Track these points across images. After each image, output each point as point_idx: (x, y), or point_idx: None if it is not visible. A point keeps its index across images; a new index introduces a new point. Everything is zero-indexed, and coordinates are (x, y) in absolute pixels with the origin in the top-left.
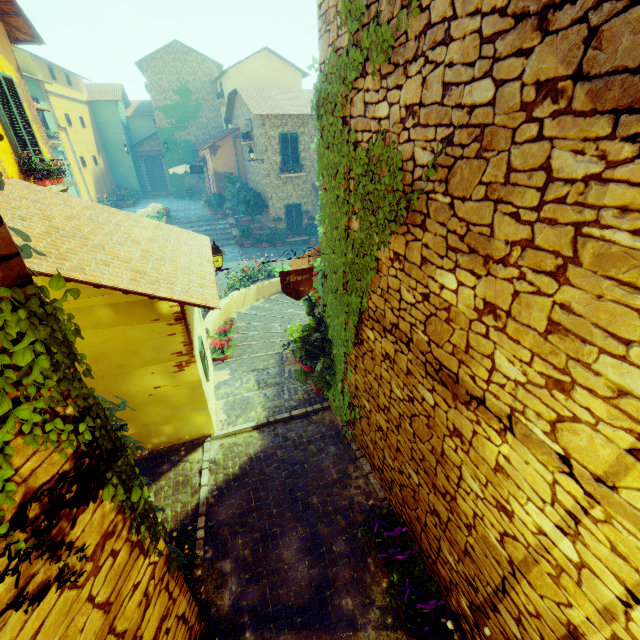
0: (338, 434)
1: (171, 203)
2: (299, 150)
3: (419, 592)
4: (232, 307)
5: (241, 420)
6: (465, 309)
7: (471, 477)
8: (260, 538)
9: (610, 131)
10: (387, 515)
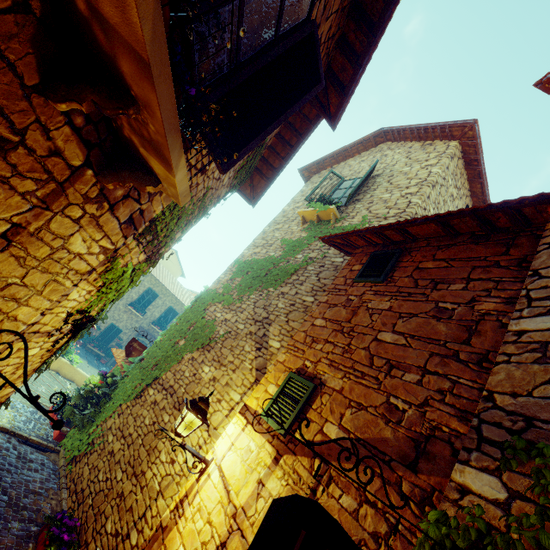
0: (56, 469)
1: None
2: (151, 303)
3: None
4: None
5: None
6: (206, 379)
7: (165, 453)
8: None
9: (254, 345)
10: (70, 515)
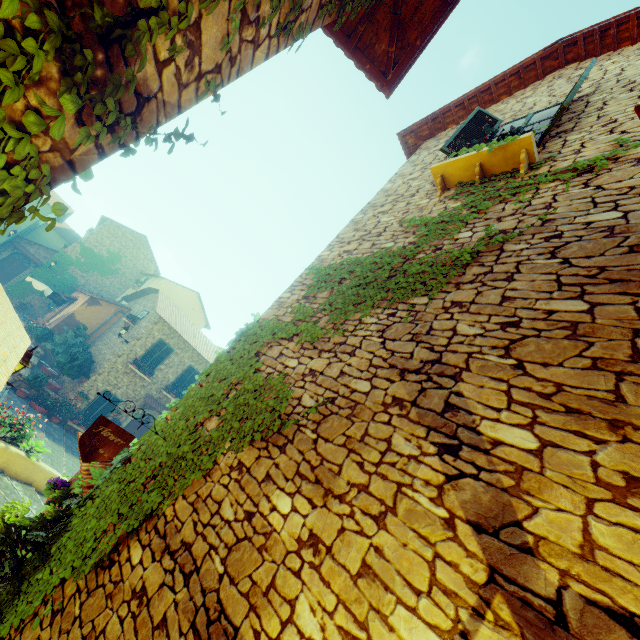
0: None
1: None
2: (163, 361)
3: None
4: None
5: None
6: (288, 537)
7: None
8: None
9: (425, 436)
10: None
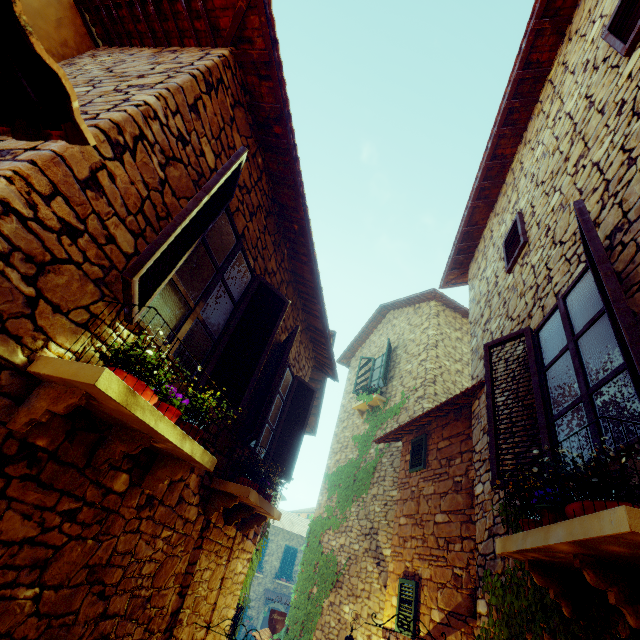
0: None
1: None
2: (265, 553)
3: None
4: None
5: None
6: (351, 619)
7: None
8: None
9: (373, 561)
10: None
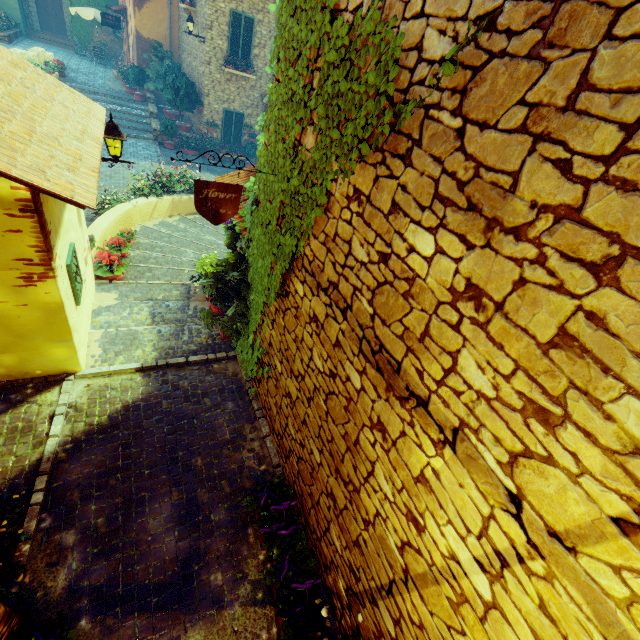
0: (240, 389)
1: (69, 58)
2: (253, 43)
3: (297, 570)
4: (135, 217)
5: (122, 358)
6: (436, 286)
7: (384, 477)
8: (121, 504)
9: None
10: (278, 485)
